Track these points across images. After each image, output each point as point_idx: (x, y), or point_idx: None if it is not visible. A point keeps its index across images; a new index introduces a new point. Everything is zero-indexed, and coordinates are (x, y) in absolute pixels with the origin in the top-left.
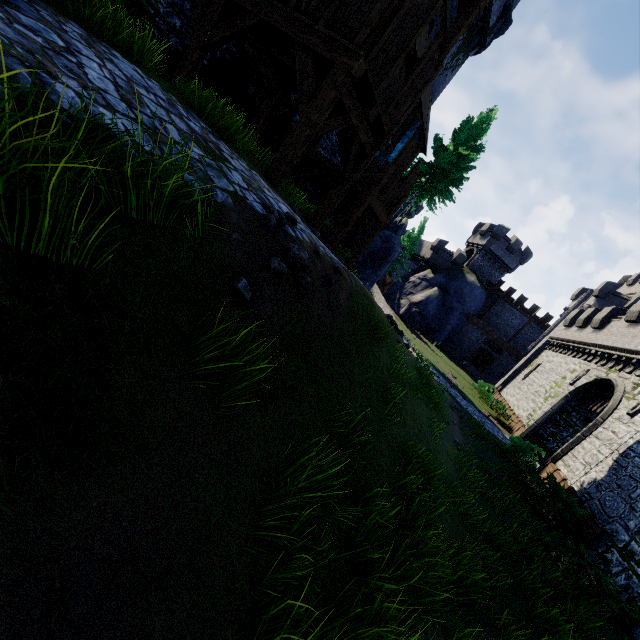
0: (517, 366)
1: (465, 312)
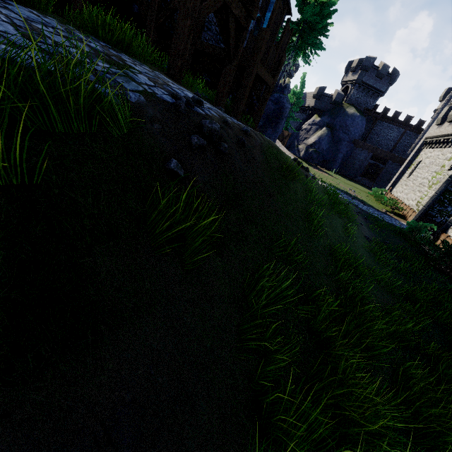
0: (401, 169)
1: (351, 140)
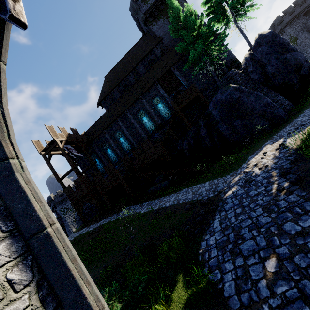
0: None
1: None
